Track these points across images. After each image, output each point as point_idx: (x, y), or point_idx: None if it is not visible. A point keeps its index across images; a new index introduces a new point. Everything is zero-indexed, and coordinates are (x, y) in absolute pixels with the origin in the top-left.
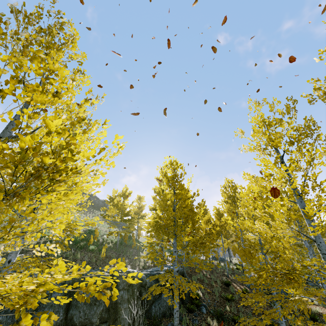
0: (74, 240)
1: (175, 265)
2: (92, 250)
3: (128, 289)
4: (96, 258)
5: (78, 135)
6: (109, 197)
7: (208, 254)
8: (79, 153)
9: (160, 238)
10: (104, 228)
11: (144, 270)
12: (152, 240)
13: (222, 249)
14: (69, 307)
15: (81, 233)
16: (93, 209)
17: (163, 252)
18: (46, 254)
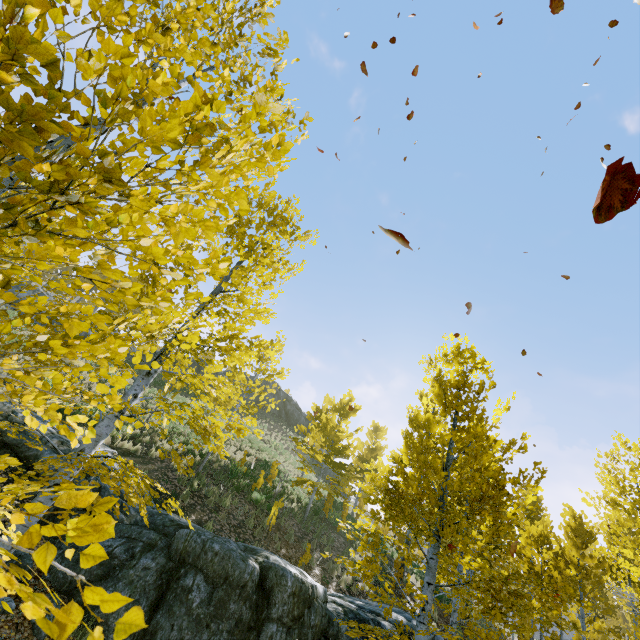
0: (231, 469)
1: (422, 622)
2: (256, 502)
3: (290, 625)
4: (257, 521)
5: (131, 54)
6: (316, 408)
7: (528, 633)
8: (128, 115)
9: (394, 528)
10: (294, 469)
11: (348, 595)
12: (374, 526)
13: (577, 638)
14: (159, 603)
15: (249, 461)
16: (287, 426)
17: (406, 572)
18: (176, 477)
